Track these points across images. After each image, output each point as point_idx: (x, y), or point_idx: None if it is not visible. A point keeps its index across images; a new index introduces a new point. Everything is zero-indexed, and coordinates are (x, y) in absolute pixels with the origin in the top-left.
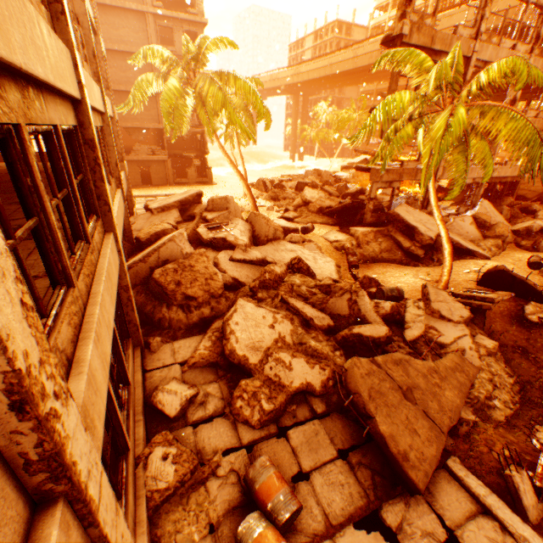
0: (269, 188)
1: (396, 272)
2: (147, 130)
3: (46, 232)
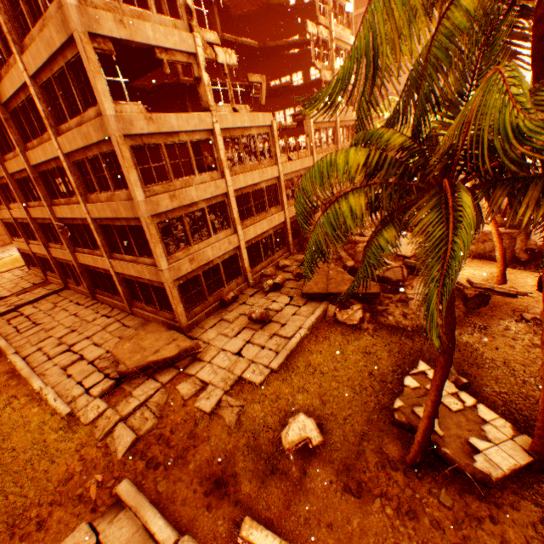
0: None
1: (484, 268)
2: None
3: (251, 207)
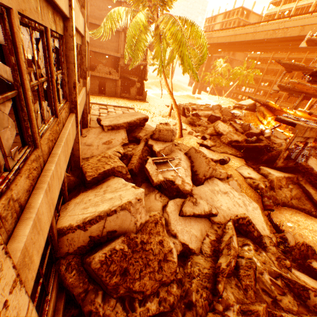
0: (186, 113)
1: (308, 224)
2: (108, 56)
3: None
